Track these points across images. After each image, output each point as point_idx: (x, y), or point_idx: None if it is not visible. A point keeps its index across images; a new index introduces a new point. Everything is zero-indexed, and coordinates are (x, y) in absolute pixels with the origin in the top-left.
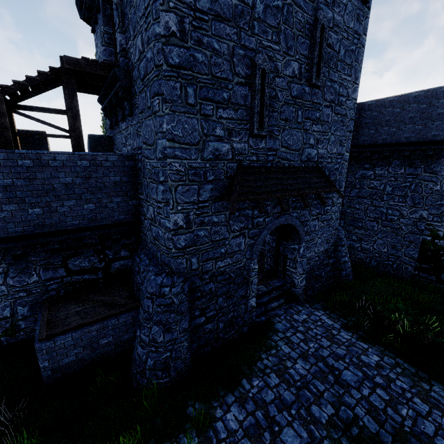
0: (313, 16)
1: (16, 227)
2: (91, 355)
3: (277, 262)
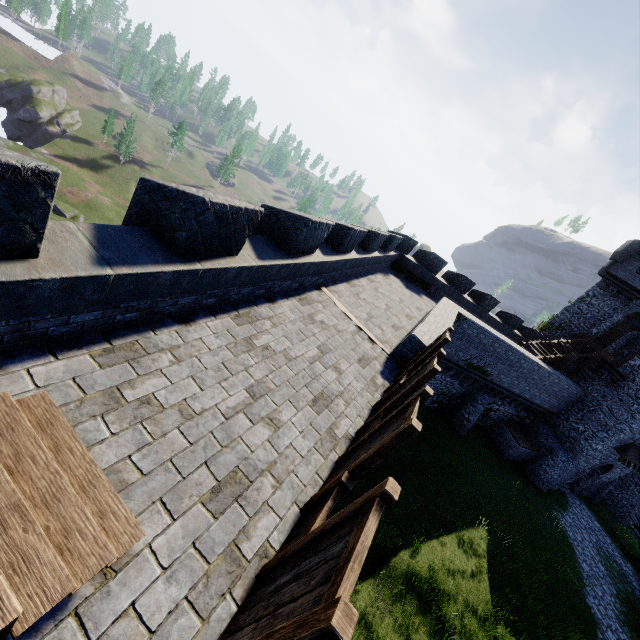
0: None
1: (537, 401)
2: (516, 457)
3: None
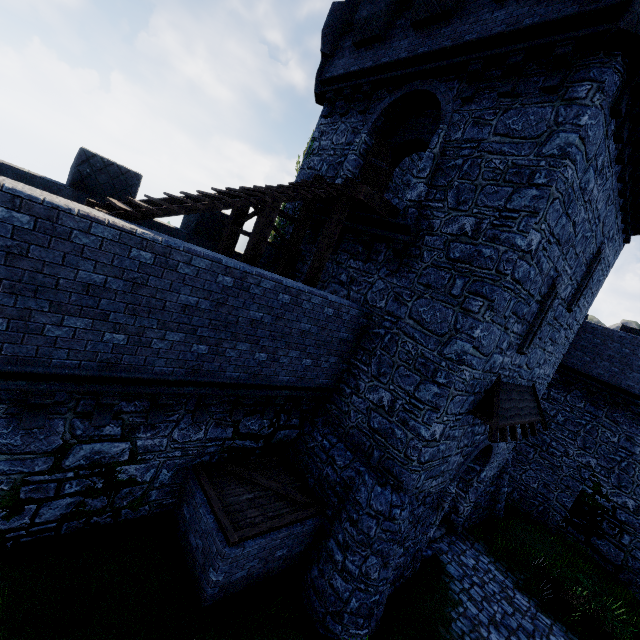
0: (597, 248)
1: (233, 372)
2: (259, 570)
3: None
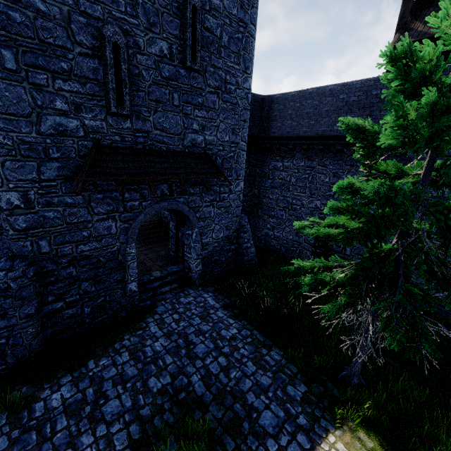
0: None
1: None
2: None
3: (178, 248)
